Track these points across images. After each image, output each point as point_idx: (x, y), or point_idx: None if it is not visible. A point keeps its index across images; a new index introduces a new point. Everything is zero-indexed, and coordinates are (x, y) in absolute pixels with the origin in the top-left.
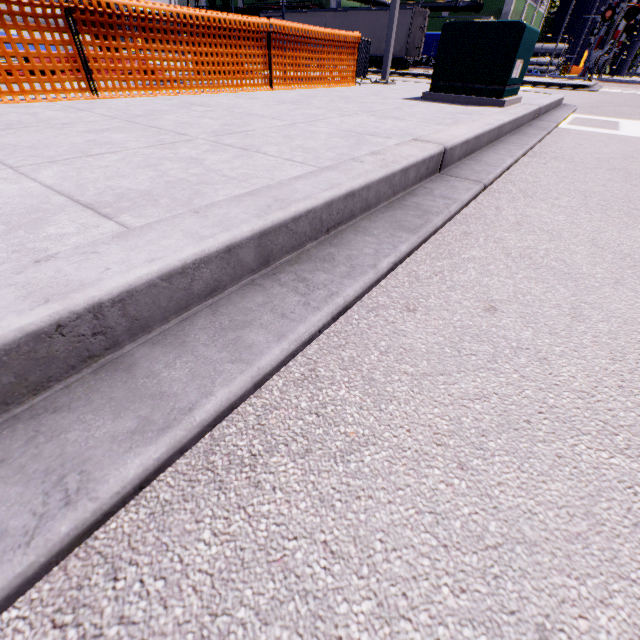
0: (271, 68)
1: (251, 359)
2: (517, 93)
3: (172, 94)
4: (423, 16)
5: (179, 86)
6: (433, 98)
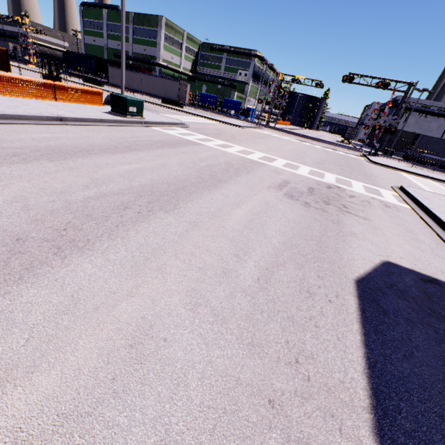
0: (56, 95)
1: None
2: (142, 116)
3: (12, 97)
4: (185, 86)
5: (15, 95)
6: (112, 113)
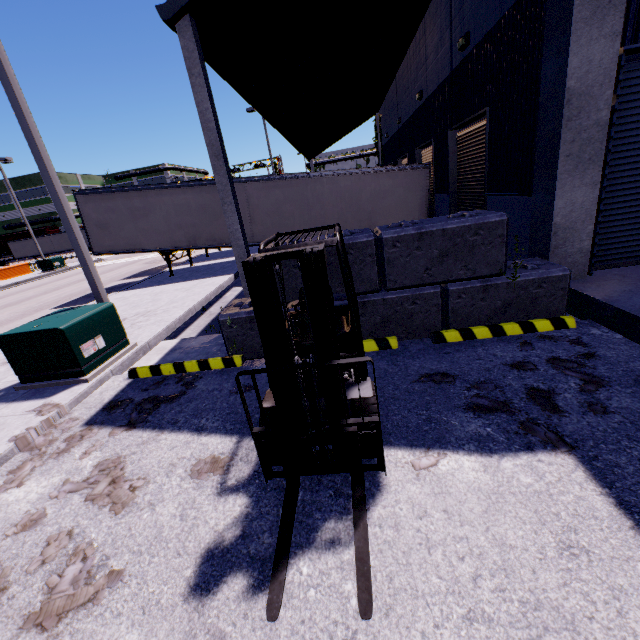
0: None
1: None
2: (67, 266)
3: None
4: None
5: None
6: (44, 272)
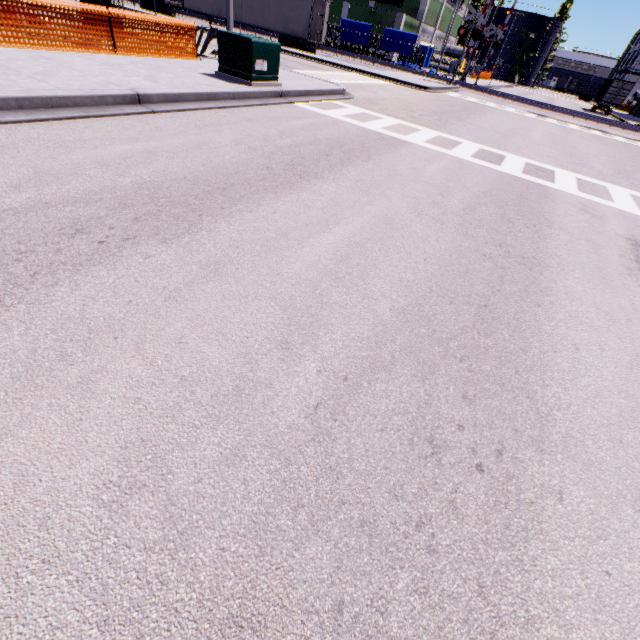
0: (114, 40)
1: (4, 118)
2: (277, 81)
3: (35, 49)
4: (322, 5)
5: (41, 44)
6: (220, 76)
